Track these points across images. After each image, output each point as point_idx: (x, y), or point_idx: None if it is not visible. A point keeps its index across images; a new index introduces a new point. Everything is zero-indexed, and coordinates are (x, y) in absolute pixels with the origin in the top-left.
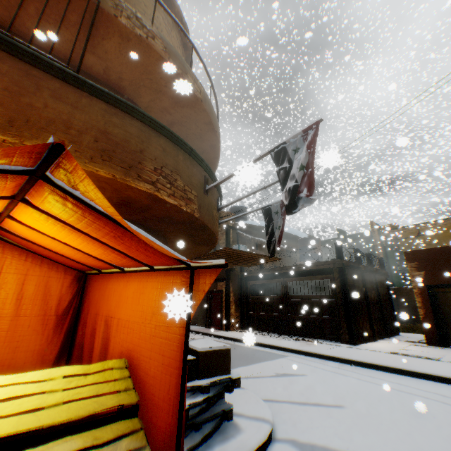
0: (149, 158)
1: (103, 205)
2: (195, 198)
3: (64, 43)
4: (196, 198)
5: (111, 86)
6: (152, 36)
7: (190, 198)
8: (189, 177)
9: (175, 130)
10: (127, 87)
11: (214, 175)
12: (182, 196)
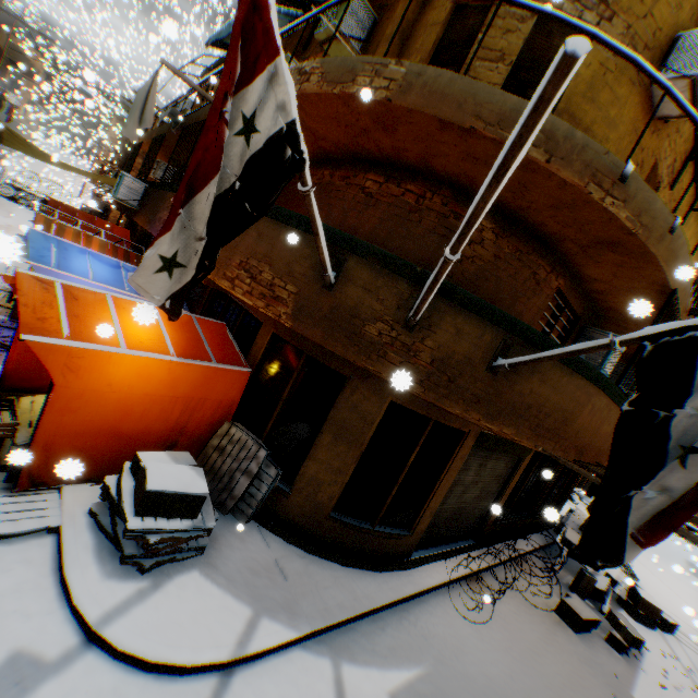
0: (240, 252)
1: (37, 294)
2: (291, 296)
3: (312, 146)
4: (295, 296)
5: (355, 158)
6: (309, 76)
7: (279, 296)
8: (290, 265)
9: (440, 169)
10: (356, 149)
11: (371, 249)
12: (264, 294)
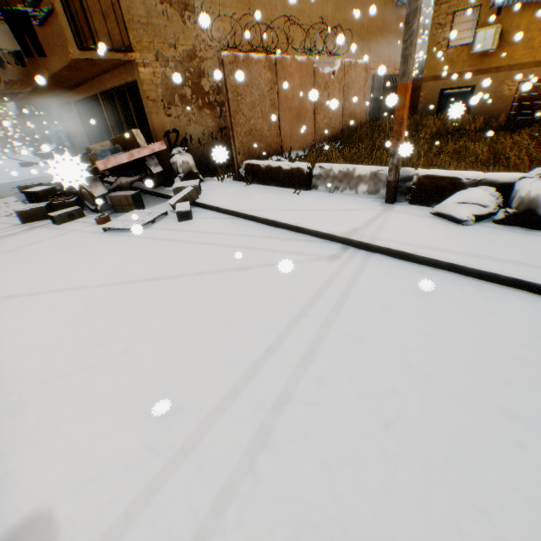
0: None
1: None
2: None
3: None
4: None
5: None
6: None
7: None
8: None
9: None
10: None
11: None
12: None
